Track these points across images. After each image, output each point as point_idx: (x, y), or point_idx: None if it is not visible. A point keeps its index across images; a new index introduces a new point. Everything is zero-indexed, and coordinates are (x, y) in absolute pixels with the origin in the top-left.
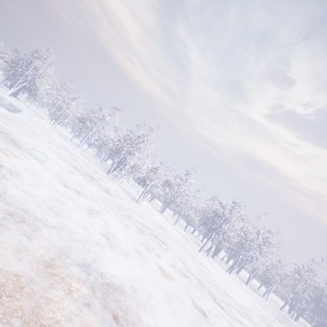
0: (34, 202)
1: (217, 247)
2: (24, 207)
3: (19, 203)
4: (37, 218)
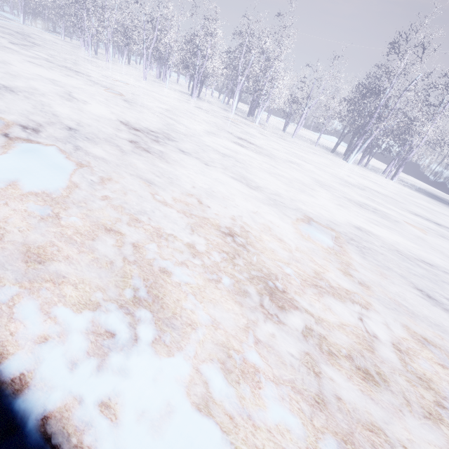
0: None
1: (193, 80)
2: None
3: None
4: None
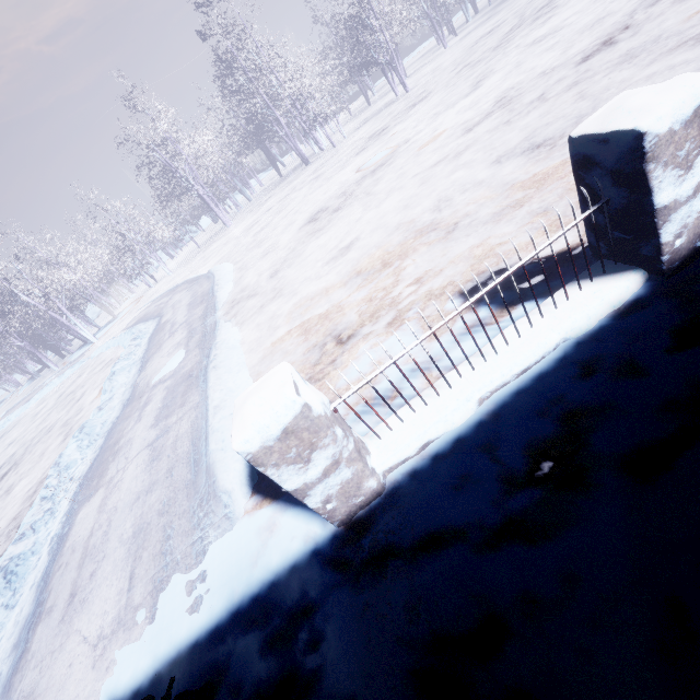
0: (586, 38)
1: None
2: (619, 22)
3: (609, 30)
4: (640, 5)
